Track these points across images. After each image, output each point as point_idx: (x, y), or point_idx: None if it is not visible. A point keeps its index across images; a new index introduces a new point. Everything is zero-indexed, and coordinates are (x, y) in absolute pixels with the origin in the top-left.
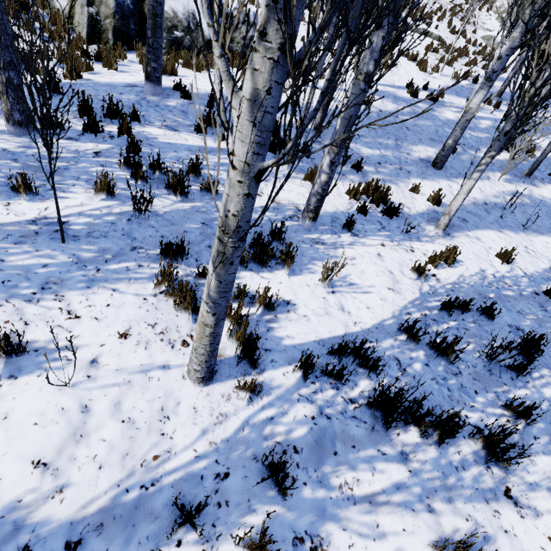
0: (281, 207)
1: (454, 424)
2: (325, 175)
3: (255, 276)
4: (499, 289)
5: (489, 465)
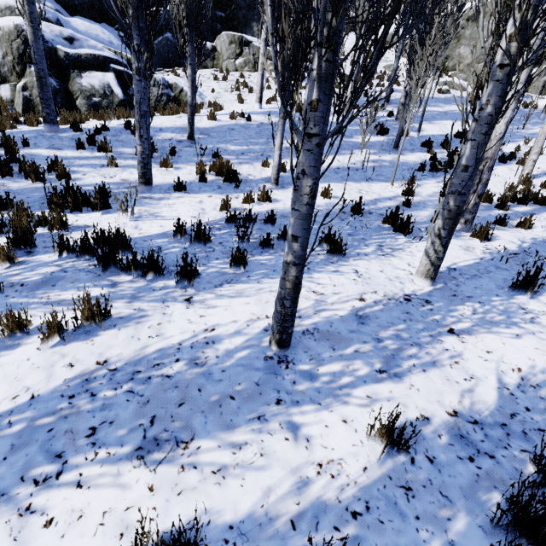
0: (127, 182)
1: (157, 262)
2: (139, 146)
3: (70, 215)
4: None
5: (187, 288)
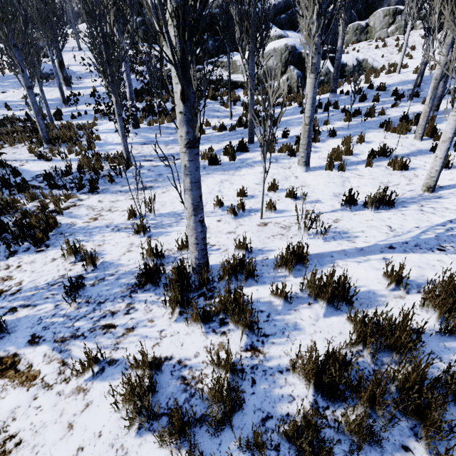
0: (416, 113)
1: None
2: (441, 88)
3: None
4: None
5: None
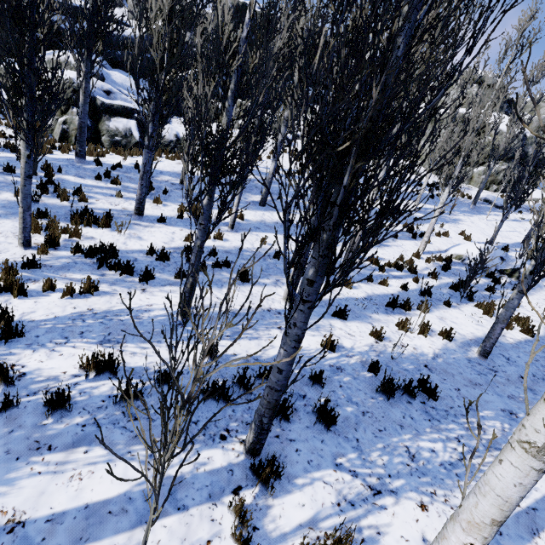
0: (126, 210)
1: (131, 266)
2: (139, 190)
3: (83, 229)
4: (243, 251)
5: (145, 284)
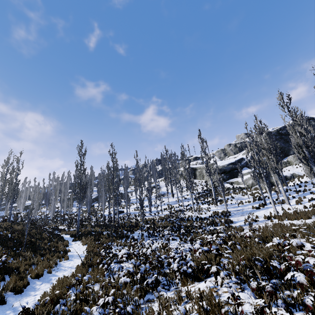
0: None
1: None
2: None
3: None
4: None
5: None
